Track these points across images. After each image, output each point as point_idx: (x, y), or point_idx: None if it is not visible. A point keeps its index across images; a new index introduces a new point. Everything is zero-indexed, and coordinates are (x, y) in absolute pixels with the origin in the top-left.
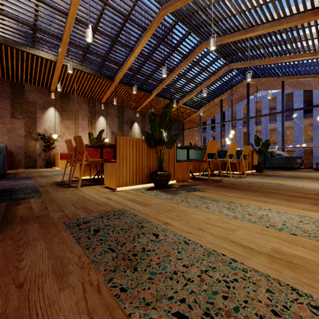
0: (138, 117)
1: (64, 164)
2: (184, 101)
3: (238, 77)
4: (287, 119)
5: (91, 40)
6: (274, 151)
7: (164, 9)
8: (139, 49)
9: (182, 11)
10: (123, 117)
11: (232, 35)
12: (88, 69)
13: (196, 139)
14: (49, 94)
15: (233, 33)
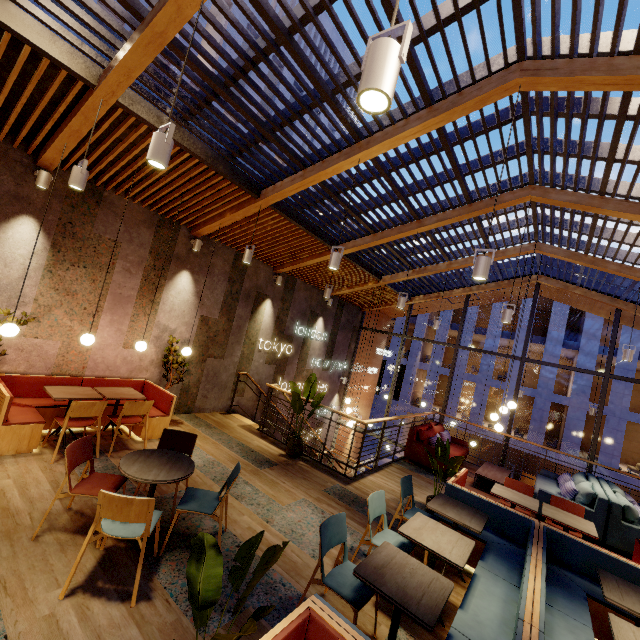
0: (277, 286)
1: (17, 439)
2: (397, 280)
3: (526, 266)
4: (534, 340)
5: (385, 107)
6: (633, 509)
7: (529, 74)
8: (382, 148)
9: (568, 100)
10: (242, 281)
11: (630, 205)
12: (197, 143)
13: (378, 350)
14: (28, 172)
15: (635, 202)
